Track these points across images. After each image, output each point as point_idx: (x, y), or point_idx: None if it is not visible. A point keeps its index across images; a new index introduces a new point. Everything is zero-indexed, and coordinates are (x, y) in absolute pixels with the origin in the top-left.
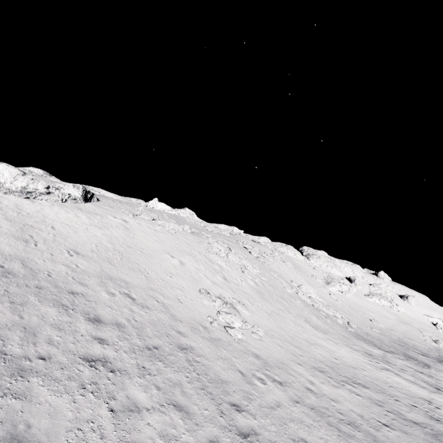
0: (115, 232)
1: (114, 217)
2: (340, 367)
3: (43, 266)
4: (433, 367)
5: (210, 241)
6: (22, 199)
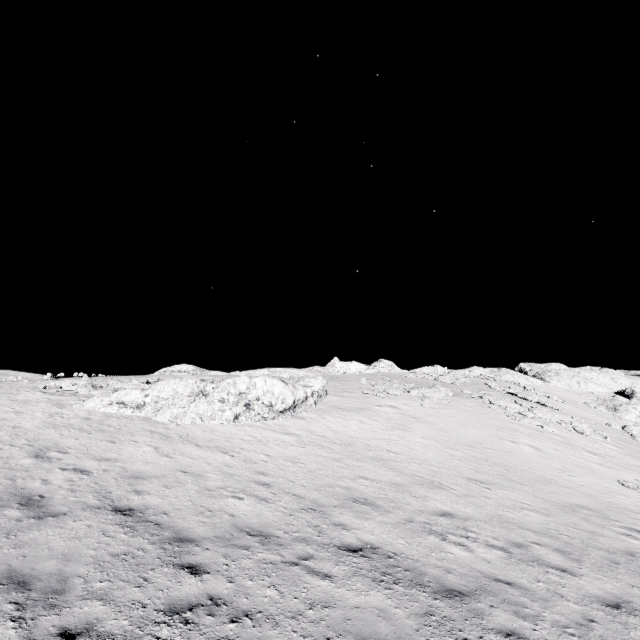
0: (420, 428)
1: (378, 406)
2: None
3: (529, 522)
4: None
5: (493, 400)
6: (293, 420)
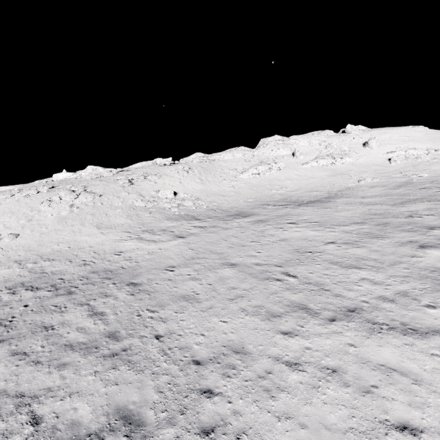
0: None
1: None
2: (59, 252)
3: None
4: (258, 215)
5: (56, 192)
6: None
